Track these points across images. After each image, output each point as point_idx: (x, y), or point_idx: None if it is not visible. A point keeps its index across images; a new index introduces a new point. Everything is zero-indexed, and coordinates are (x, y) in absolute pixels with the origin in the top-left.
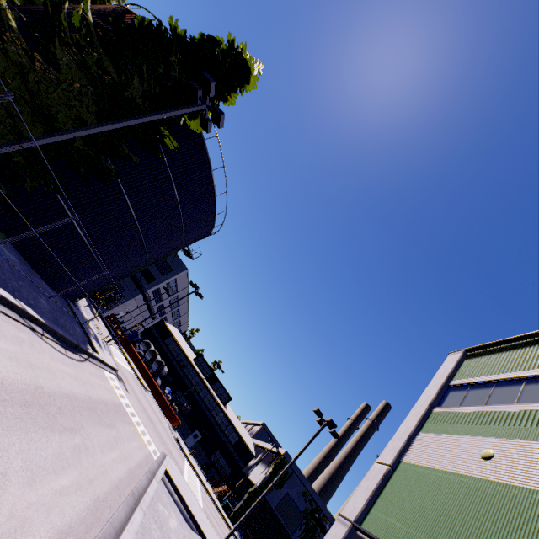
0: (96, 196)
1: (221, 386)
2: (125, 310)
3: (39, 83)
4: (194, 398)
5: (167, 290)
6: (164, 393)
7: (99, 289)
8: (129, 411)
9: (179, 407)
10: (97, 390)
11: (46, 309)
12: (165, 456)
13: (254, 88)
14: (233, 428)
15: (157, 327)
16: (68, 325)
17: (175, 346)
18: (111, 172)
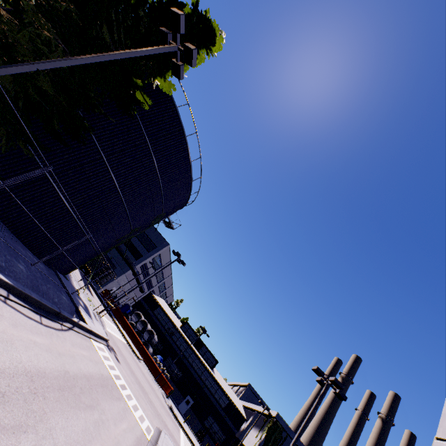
0: (77, 162)
1: (207, 351)
2: (118, 285)
3: (5, 30)
4: (184, 364)
5: (152, 265)
6: (156, 361)
7: (88, 260)
8: (119, 383)
9: (171, 373)
10: (78, 362)
11: (23, 274)
12: (160, 433)
13: (220, 49)
14: (222, 391)
15: (146, 299)
16: (52, 293)
17: (163, 315)
18: (90, 138)
